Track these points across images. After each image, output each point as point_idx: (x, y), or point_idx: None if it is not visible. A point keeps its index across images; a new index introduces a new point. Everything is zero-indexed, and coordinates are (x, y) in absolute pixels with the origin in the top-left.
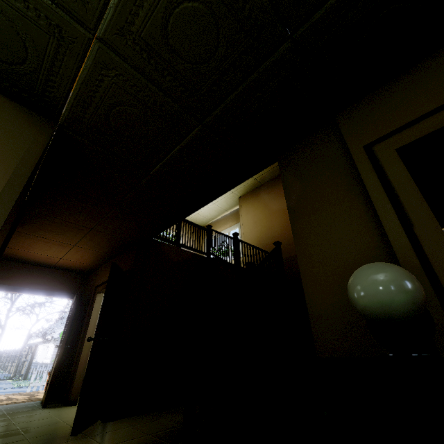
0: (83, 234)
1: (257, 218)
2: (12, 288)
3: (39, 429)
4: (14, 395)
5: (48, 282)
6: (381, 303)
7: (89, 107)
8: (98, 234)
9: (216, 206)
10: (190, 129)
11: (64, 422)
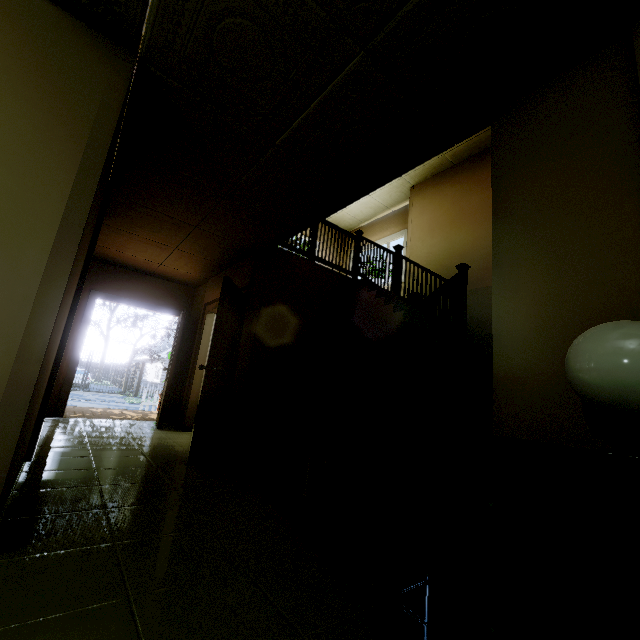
0: (185, 233)
1: (436, 223)
2: (110, 297)
3: (156, 449)
4: (128, 412)
5: (149, 293)
6: (618, 384)
7: (180, 22)
8: (204, 234)
9: (373, 200)
10: (343, 61)
11: (181, 446)
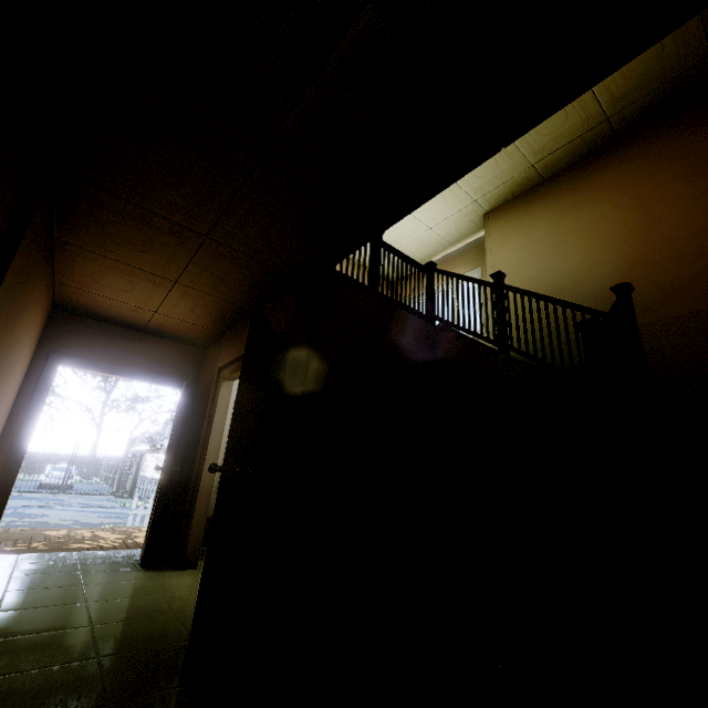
0: (190, 251)
1: (529, 252)
2: (79, 363)
3: (125, 629)
4: (104, 532)
5: (139, 356)
6: None
7: None
8: (219, 252)
9: (434, 234)
10: None
11: (174, 613)
